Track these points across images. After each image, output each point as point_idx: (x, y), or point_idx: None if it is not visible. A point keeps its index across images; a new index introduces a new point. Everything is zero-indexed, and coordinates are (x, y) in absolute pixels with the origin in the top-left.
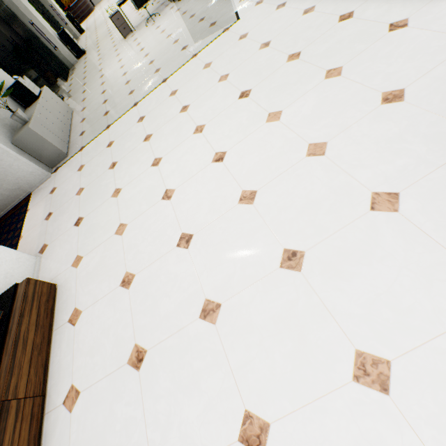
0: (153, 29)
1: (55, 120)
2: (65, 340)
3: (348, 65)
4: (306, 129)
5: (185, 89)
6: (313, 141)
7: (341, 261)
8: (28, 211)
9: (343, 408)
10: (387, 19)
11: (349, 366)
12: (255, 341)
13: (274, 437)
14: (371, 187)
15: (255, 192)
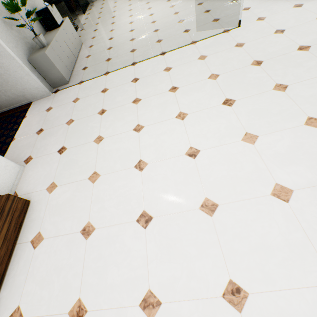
0: (165, 0)
1: (67, 50)
2: (23, 258)
3: None
4: (276, 166)
5: (178, 71)
6: (281, 182)
7: None
8: (25, 117)
9: None
10: None
11: None
12: None
13: None
14: None
15: (216, 206)
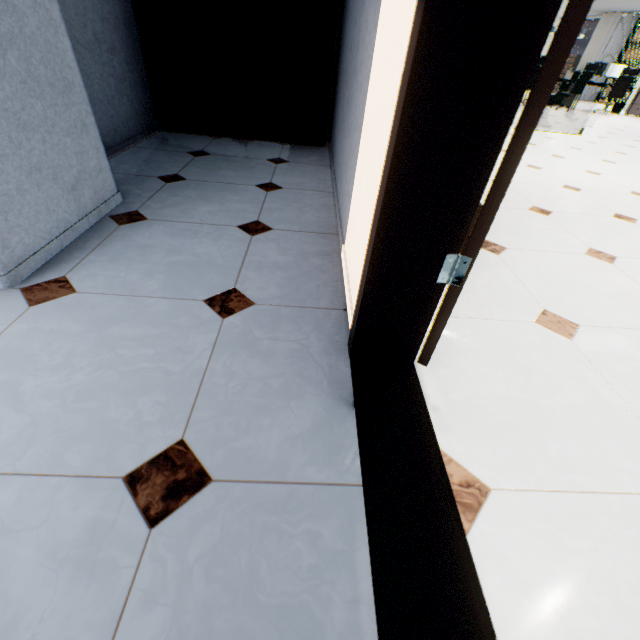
0: None
1: None
2: None
3: None
4: None
5: None
6: None
7: None
8: None
9: None
10: None
11: None
12: None
13: None
14: None
15: None
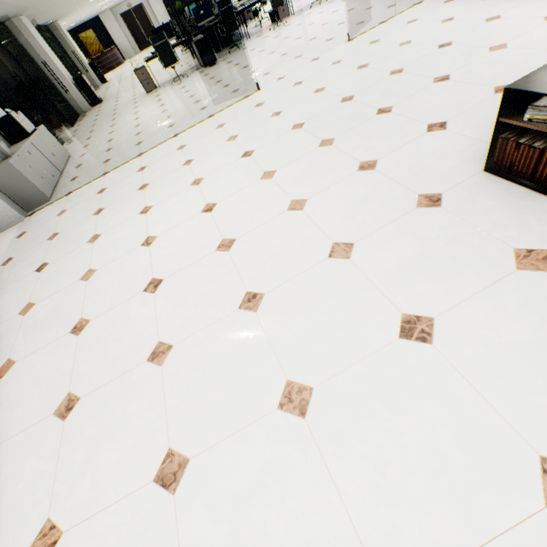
0: (178, 88)
1: (45, 161)
2: None
3: (340, 138)
4: (293, 187)
5: (194, 145)
6: (296, 197)
7: (294, 302)
8: None
9: (263, 434)
10: (378, 105)
11: (278, 395)
12: (197, 380)
13: (191, 471)
14: (333, 238)
15: (234, 241)
